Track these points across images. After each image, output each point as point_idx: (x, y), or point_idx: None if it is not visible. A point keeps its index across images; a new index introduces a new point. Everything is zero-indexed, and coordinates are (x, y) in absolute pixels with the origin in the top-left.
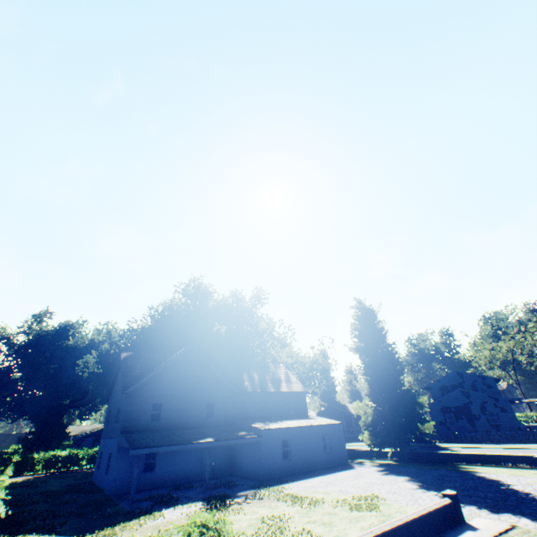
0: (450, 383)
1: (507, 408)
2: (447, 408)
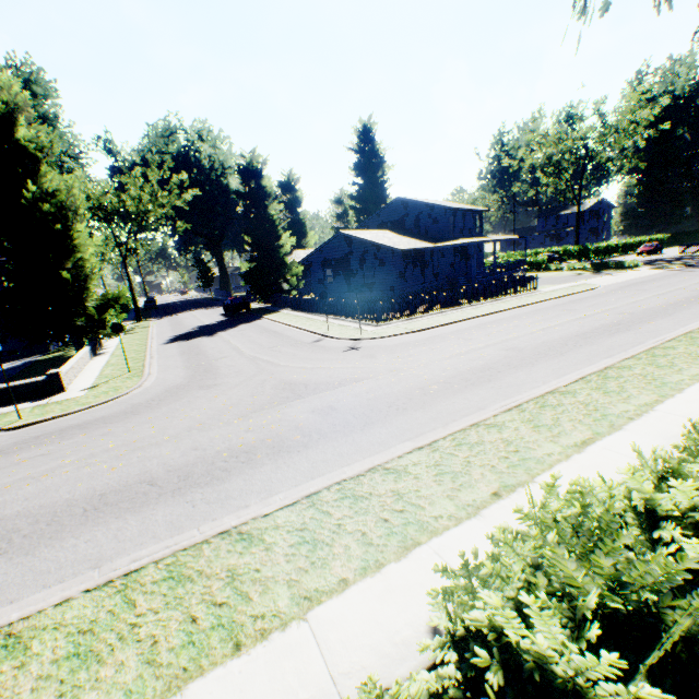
0: (391, 218)
1: (387, 260)
2: (328, 261)
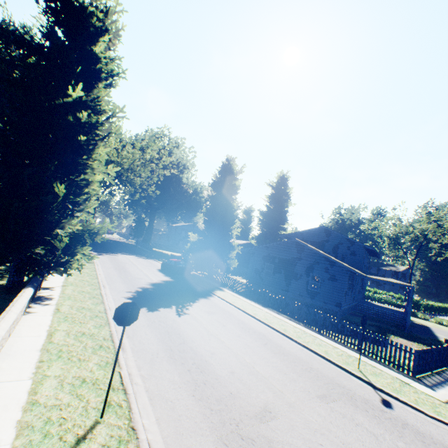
0: (312, 238)
1: (339, 277)
2: (272, 257)
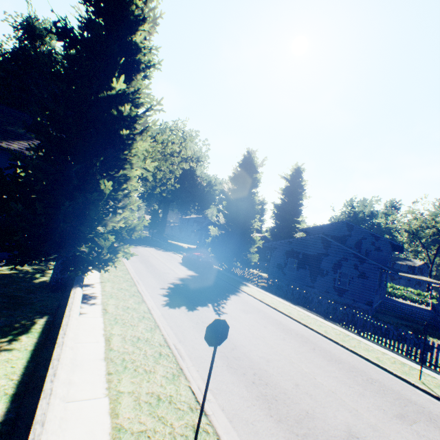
0: (333, 233)
1: (370, 275)
2: (295, 253)
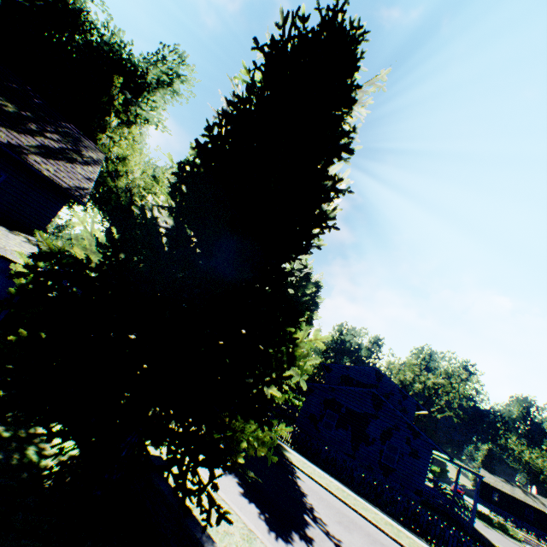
0: (360, 378)
1: (423, 455)
2: (337, 404)
